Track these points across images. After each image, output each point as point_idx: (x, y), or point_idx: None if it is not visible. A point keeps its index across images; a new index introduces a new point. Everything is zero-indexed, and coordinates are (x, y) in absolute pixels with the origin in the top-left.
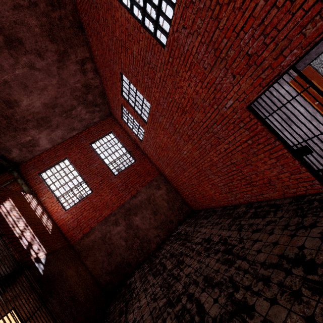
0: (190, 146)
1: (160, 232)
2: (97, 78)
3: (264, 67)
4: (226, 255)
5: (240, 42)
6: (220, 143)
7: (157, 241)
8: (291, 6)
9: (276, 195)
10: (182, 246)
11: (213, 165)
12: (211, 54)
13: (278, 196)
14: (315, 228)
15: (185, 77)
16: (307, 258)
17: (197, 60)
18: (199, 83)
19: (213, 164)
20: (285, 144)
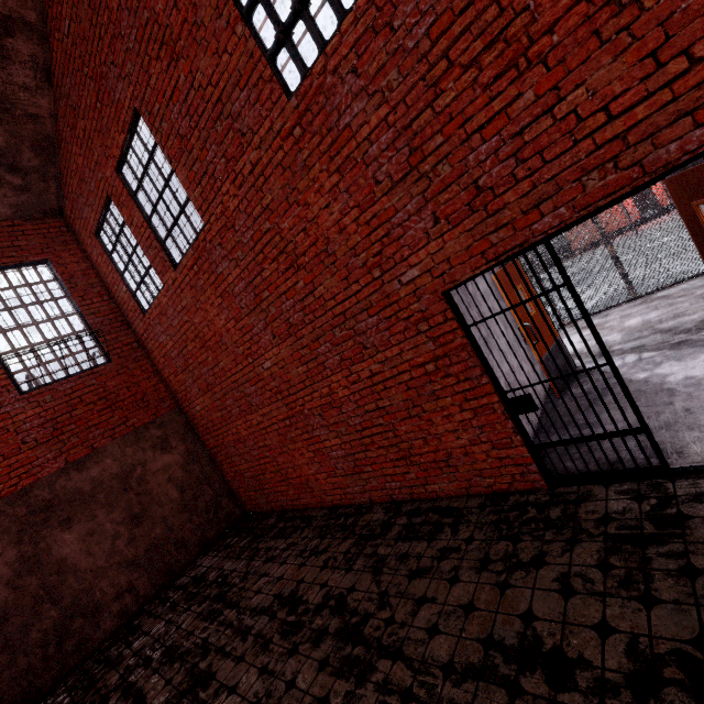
0: (287, 350)
1: (141, 577)
2: (43, 94)
3: (500, 222)
4: (348, 646)
5: (468, 155)
6: (364, 358)
7: (124, 609)
8: (577, 127)
9: (453, 487)
10: (211, 621)
11: (332, 405)
12: (401, 155)
13: (457, 490)
14: (544, 569)
15: (323, 185)
16: (546, 644)
17: (364, 158)
18: (353, 209)
19: (333, 403)
20: (497, 384)
